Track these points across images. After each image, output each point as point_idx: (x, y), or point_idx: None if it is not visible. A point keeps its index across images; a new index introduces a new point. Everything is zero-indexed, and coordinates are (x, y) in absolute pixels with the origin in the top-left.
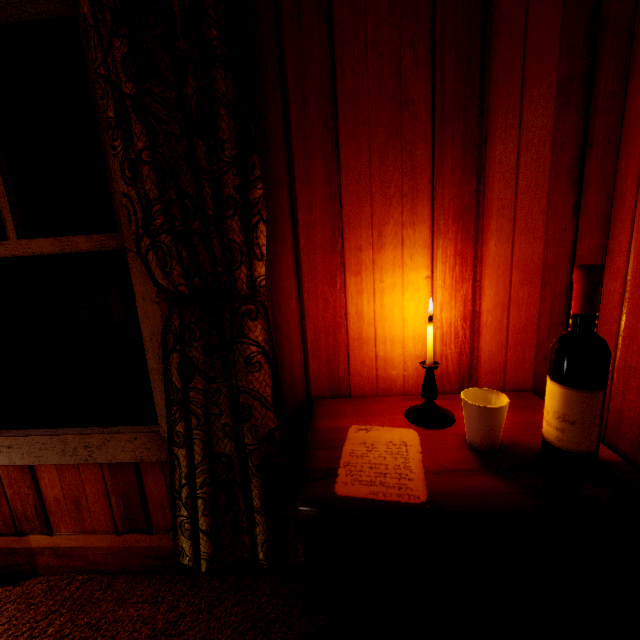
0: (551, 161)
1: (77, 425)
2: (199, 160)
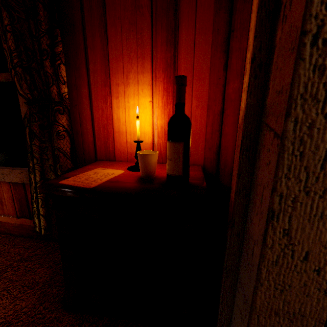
0: (212, 39)
1: (1, 165)
2: (32, 31)
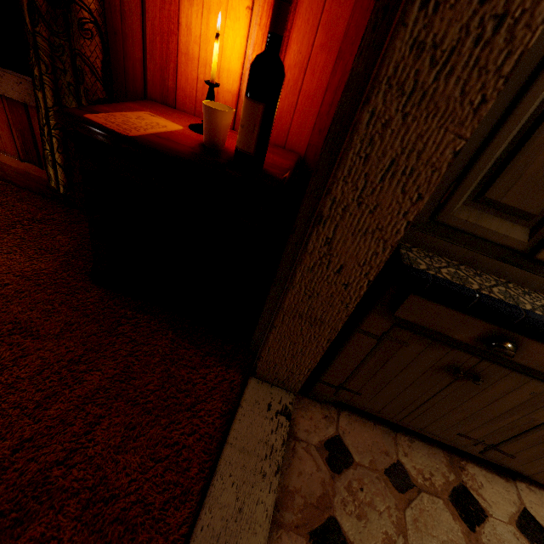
0: None
1: None
2: None
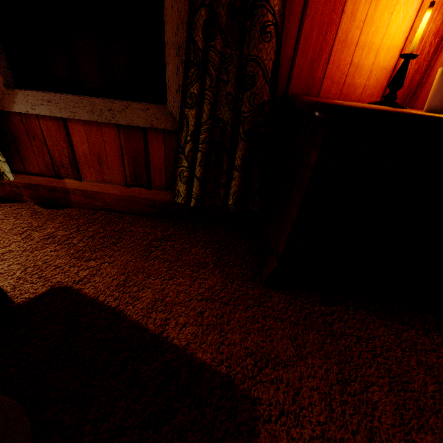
0: None
1: (99, 95)
2: None
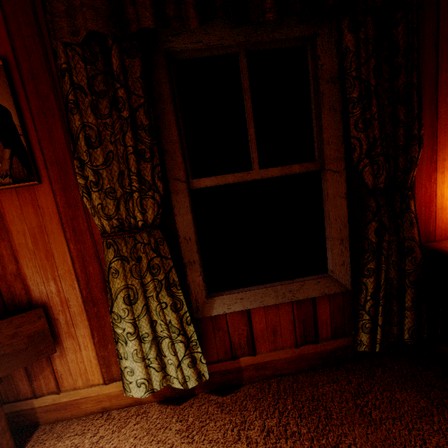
0: None
1: (274, 281)
2: (399, 117)
